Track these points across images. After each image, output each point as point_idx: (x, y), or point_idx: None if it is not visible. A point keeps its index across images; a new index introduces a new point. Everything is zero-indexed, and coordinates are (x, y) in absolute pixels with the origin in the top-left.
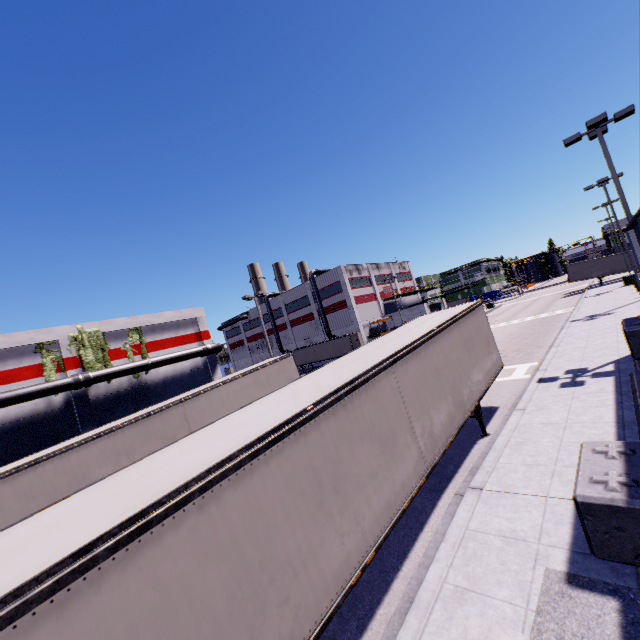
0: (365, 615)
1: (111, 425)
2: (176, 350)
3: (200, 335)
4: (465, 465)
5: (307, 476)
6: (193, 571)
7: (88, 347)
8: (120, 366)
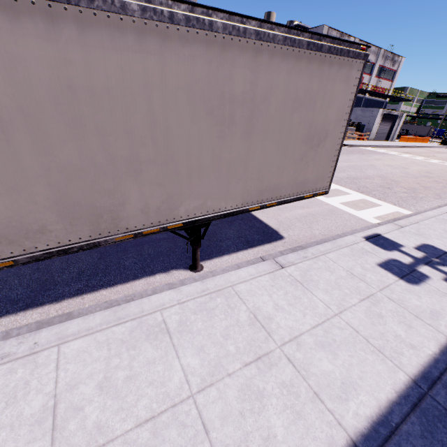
0: None
1: None
2: None
3: None
4: (86, 298)
5: None
6: None
7: None
8: None
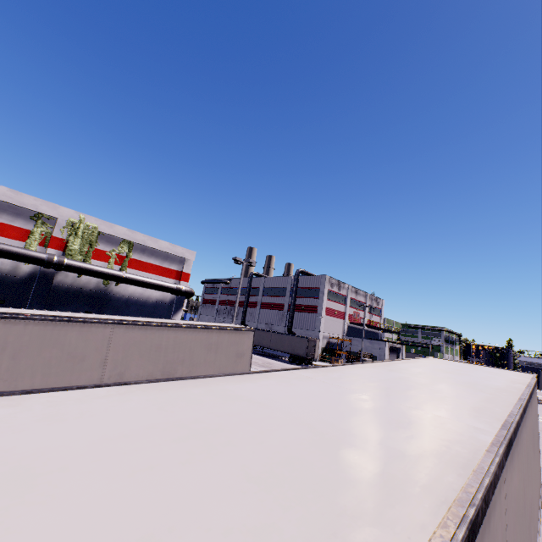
0: None
1: (23, 311)
2: (153, 277)
3: (181, 274)
4: None
5: None
6: None
7: (79, 237)
8: (96, 266)
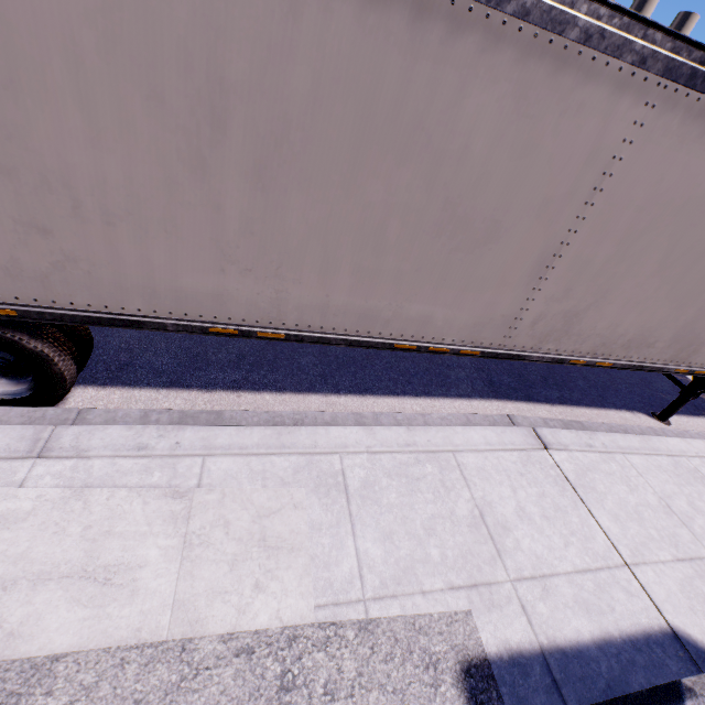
0: (253, 383)
1: None
2: None
3: None
4: (575, 411)
5: (185, 68)
6: None
7: None
8: None
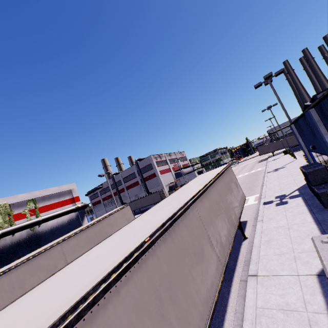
0: None
1: (8, 266)
2: (58, 210)
3: (73, 199)
4: (240, 259)
5: (150, 295)
6: None
7: None
8: (21, 224)
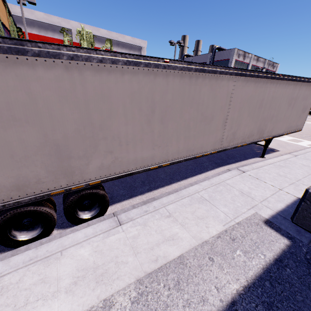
0: (153, 187)
1: None
2: None
3: None
4: (241, 162)
5: (146, 101)
6: (55, 101)
7: (85, 40)
8: None
